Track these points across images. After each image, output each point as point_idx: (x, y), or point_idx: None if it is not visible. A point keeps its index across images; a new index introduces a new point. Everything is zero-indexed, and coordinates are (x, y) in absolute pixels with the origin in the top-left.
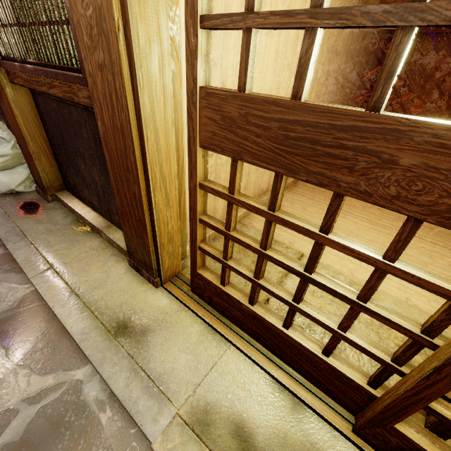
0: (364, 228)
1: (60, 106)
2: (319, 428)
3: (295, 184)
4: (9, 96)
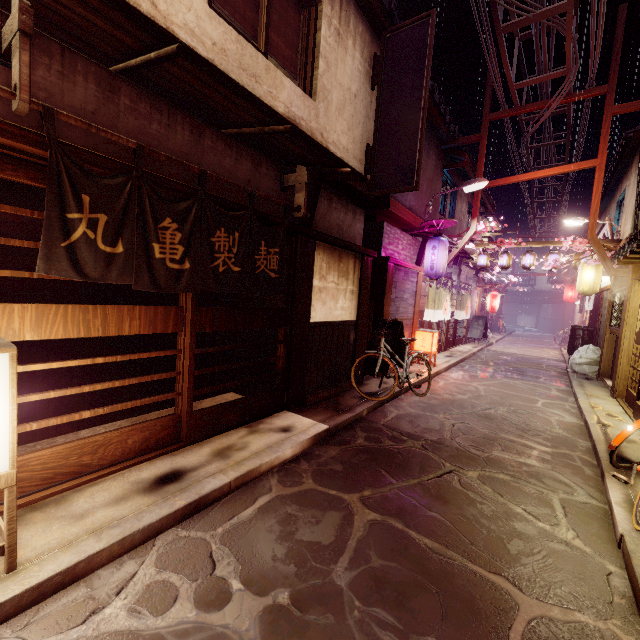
0: None
1: None
2: (624, 415)
3: None
4: (606, 337)
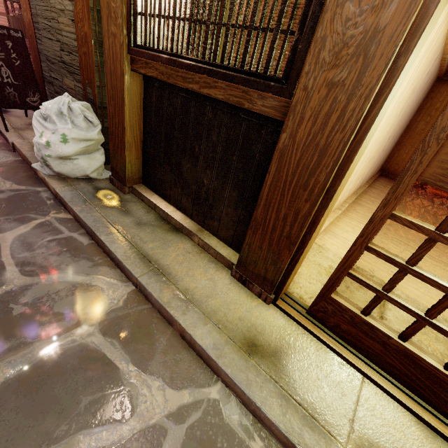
0: (430, 264)
1: (189, 103)
2: None
3: (349, 209)
4: (125, 84)
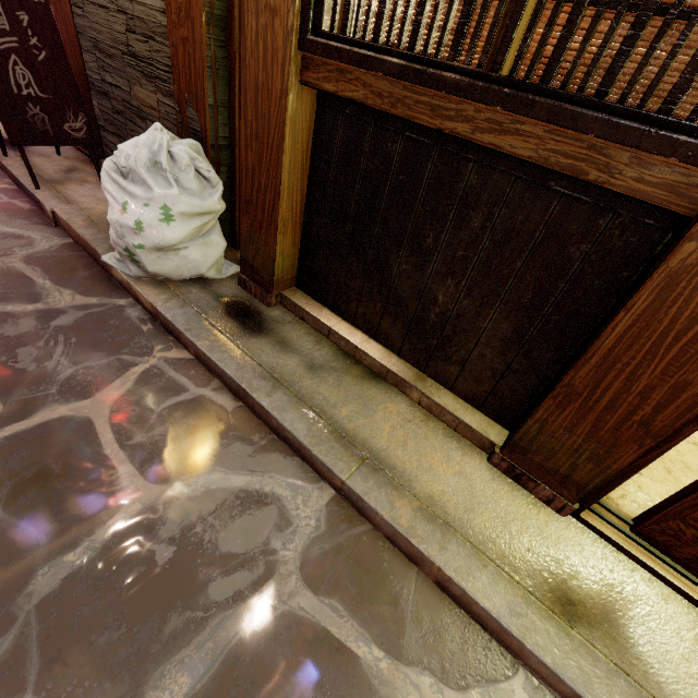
0: None
1: (423, 154)
2: None
3: None
4: (288, 111)
